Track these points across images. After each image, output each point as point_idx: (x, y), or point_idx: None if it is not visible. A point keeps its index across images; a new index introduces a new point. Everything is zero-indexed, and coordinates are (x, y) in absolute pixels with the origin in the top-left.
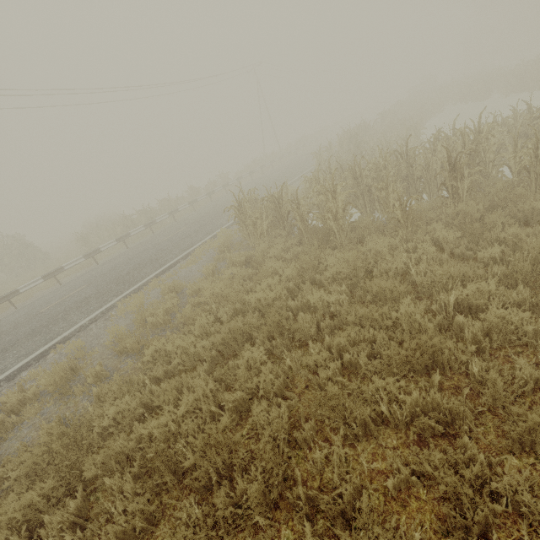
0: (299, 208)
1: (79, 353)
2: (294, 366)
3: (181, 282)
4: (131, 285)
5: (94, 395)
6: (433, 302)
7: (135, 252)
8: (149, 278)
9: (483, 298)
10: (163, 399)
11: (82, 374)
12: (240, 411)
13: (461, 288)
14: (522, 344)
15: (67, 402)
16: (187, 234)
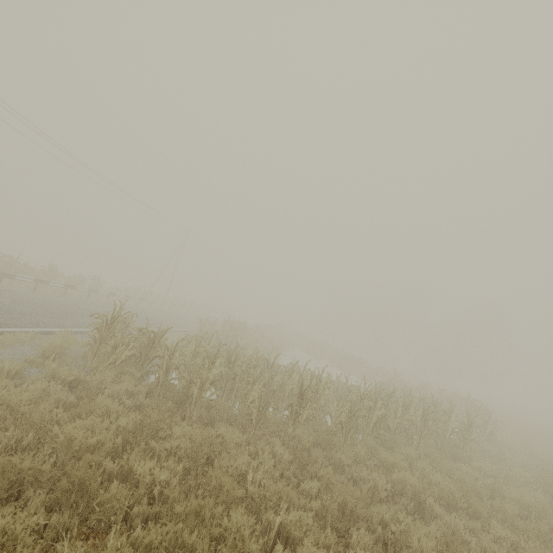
0: (171, 359)
1: None
2: None
3: None
4: None
5: None
6: (262, 519)
7: None
8: None
9: (301, 531)
10: None
11: None
12: None
13: (288, 512)
14: None
15: None
16: (7, 309)
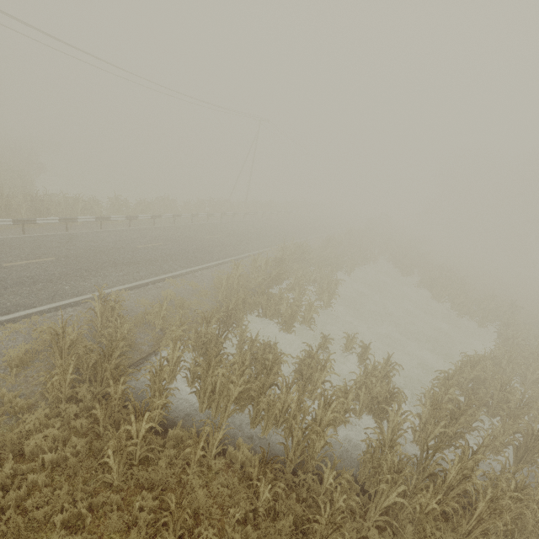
0: (117, 384)
1: None
2: None
3: None
4: None
5: None
6: None
7: None
8: None
9: None
10: None
11: None
12: None
13: None
14: None
15: None
16: (36, 277)
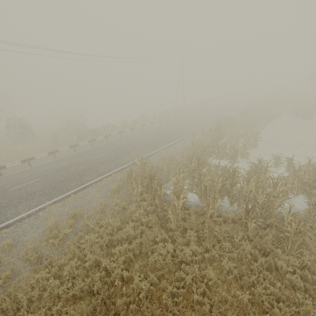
0: (161, 189)
1: (8, 247)
2: None
3: (85, 206)
4: (59, 194)
5: None
6: None
7: (75, 161)
8: (71, 192)
9: None
10: None
11: (2, 266)
12: None
13: None
14: None
15: None
16: (106, 160)
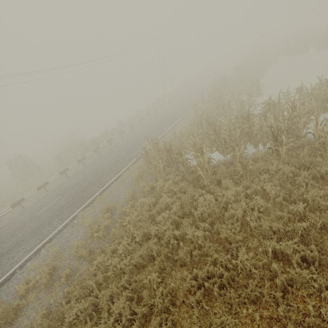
0: (182, 156)
1: (57, 254)
2: (176, 285)
3: (114, 200)
4: (86, 200)
5: (65, 292)
6: (258, 252)
7: (88, 171)
8: (96, 195)
9: (290, 249)
10: (102, 304)
11: (59, 270)
12: (146, 314)
13: (276, 242)
14: (313, 287)
15: (51, 292)
16: (118, 159)
